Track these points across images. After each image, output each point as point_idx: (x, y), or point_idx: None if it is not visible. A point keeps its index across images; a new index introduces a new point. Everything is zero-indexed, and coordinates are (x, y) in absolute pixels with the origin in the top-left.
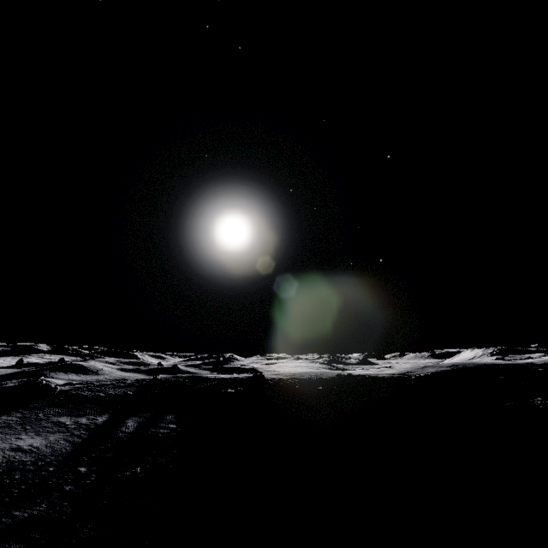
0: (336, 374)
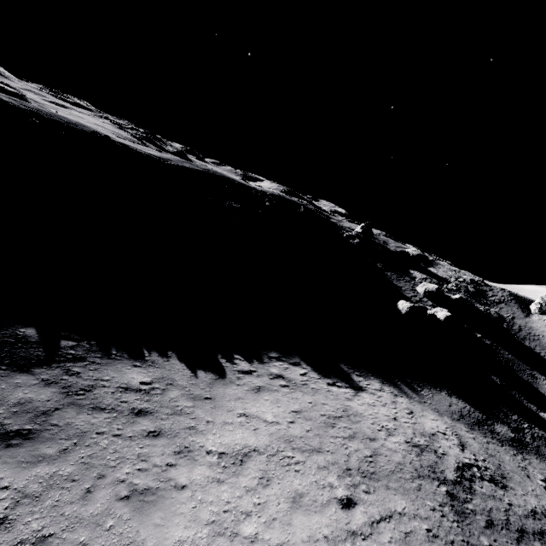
0: (92, 131)
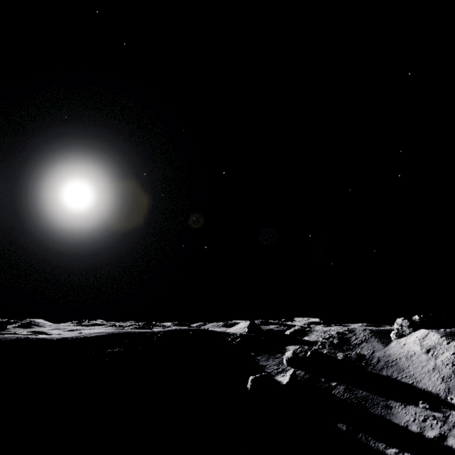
0: (16, 337)
